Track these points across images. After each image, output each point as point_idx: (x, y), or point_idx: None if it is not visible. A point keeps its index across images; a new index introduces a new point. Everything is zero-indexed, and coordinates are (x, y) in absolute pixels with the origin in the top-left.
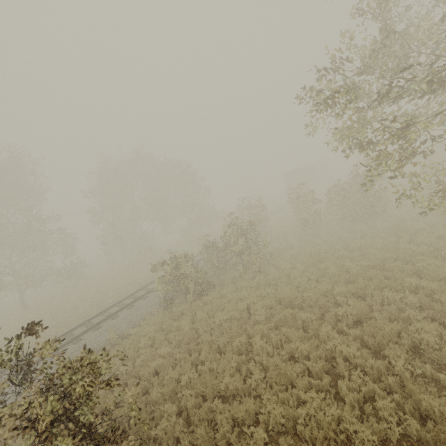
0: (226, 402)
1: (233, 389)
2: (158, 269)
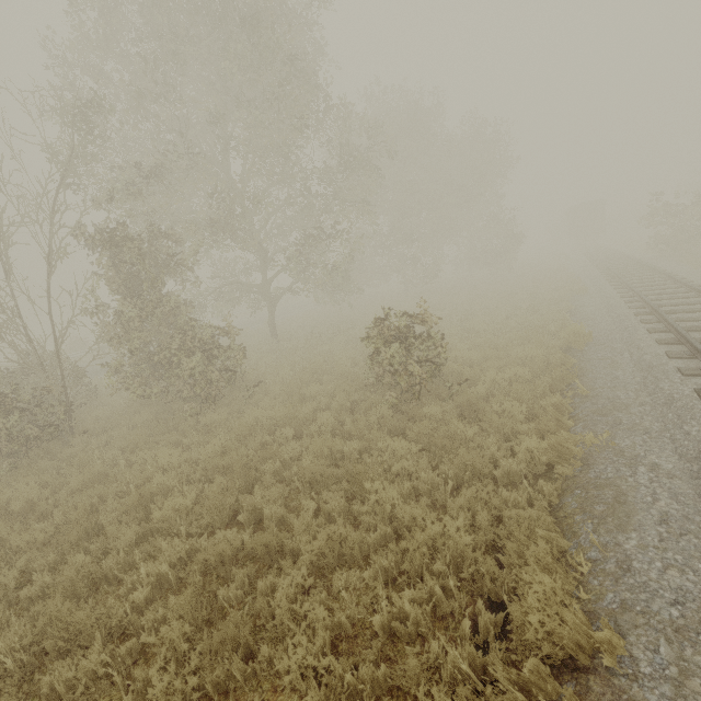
0: None
1: None
2: None
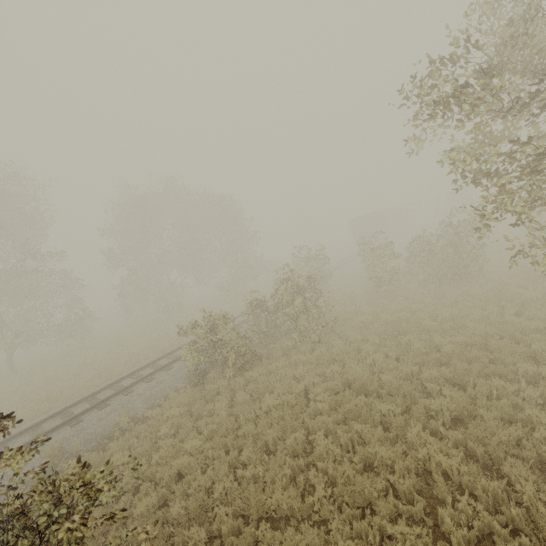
0: (275, 527)
1: (286, 508)
2: (189, 332)
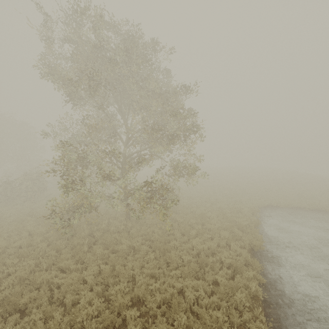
0: None
1: None
2: None
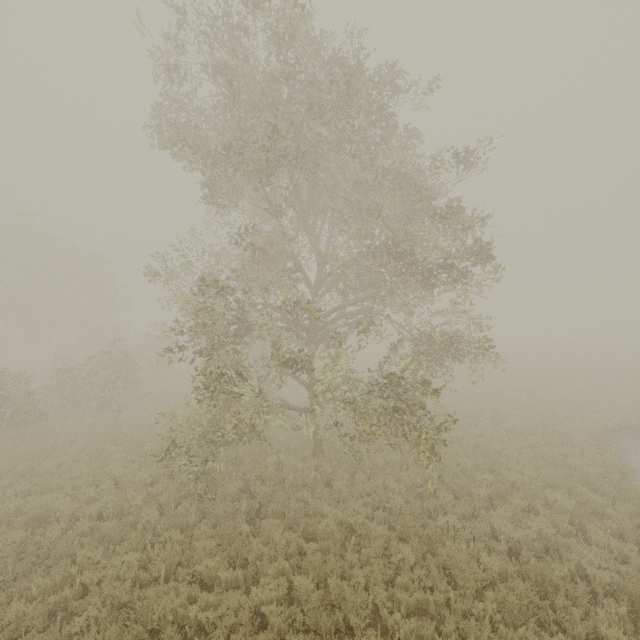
0: None
1: None
2: None
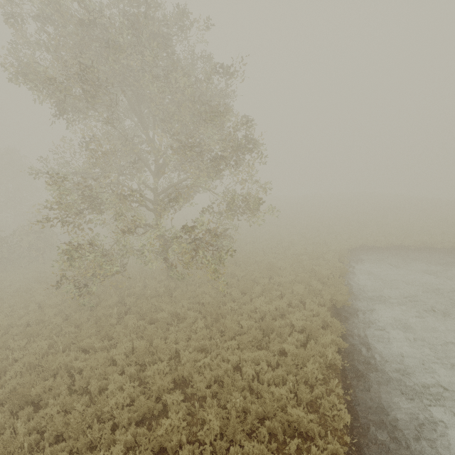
0: None
1: None
2: None
